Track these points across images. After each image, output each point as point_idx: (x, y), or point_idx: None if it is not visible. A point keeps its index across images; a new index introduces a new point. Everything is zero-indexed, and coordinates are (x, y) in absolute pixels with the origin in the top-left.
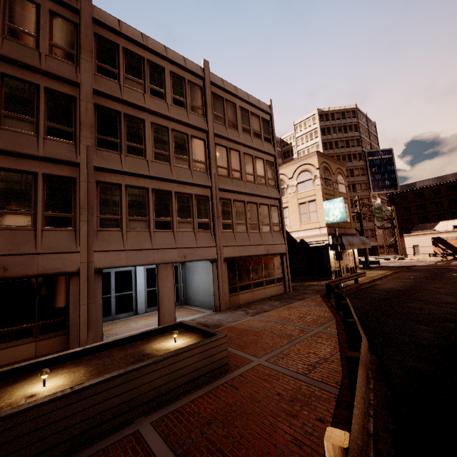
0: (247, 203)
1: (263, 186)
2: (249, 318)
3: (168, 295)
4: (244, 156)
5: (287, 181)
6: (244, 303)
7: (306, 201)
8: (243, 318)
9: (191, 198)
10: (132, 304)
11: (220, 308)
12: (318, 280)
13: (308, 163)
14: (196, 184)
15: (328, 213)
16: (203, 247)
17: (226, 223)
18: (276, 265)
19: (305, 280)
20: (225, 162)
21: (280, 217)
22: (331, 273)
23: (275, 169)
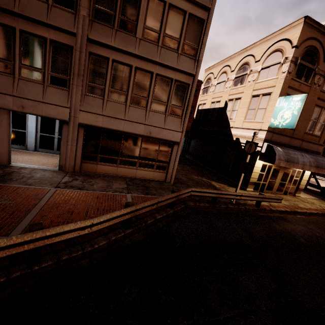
0: (135, 68)
1: (171, 51)
2: (46, 187)
3: (1, 139)
4: (149, 1)
5: (253, 64)
6: (101, 174)
7: (261, 93)
8: (41, 185)
9: (45, 44)
10: (25, 141)
11: (64, 168)
12: (232, 184)
13: (286, 37)
14: (51, 25)
15: (277, 113)
16: (50, 104)
17: (95, 86)
18: (162, 151)
19: (220, 180)
20: (110, 3)
21: (188, 99)
22: (248, 183)
23: (204, 31)
